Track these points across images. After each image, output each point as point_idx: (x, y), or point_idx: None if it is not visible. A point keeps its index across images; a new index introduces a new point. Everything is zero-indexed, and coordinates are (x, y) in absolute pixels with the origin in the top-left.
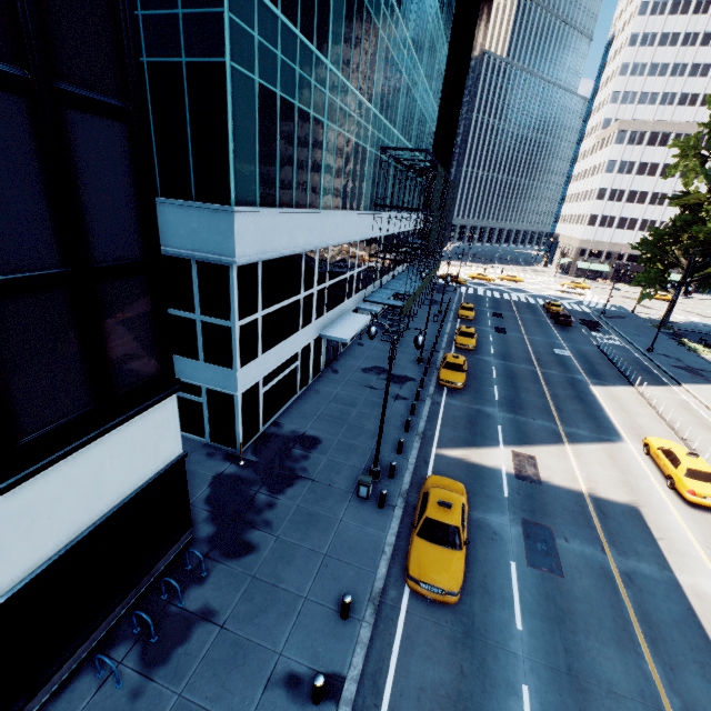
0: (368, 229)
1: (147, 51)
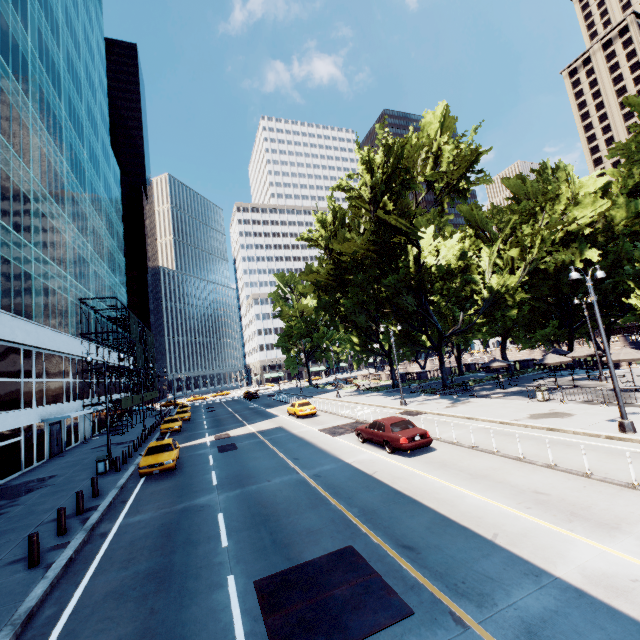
0: (78, 349)
1: None
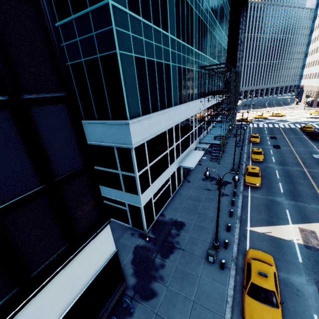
0: (198, 108)
1: (83, 56)
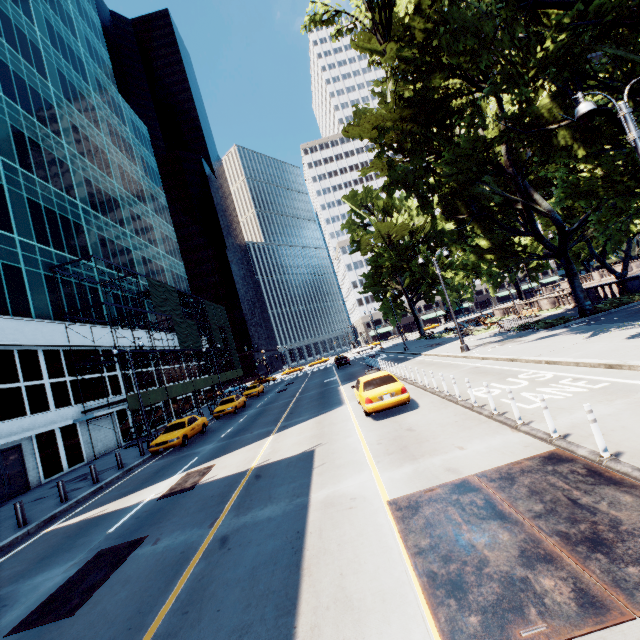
0: (55, 337)
1: None
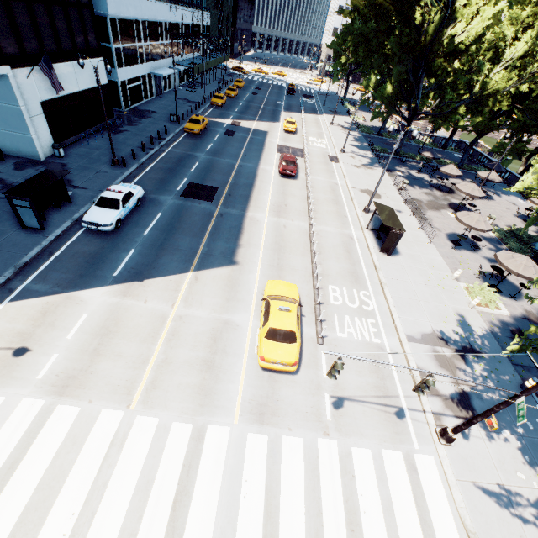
0: (168, 15)
1: None
